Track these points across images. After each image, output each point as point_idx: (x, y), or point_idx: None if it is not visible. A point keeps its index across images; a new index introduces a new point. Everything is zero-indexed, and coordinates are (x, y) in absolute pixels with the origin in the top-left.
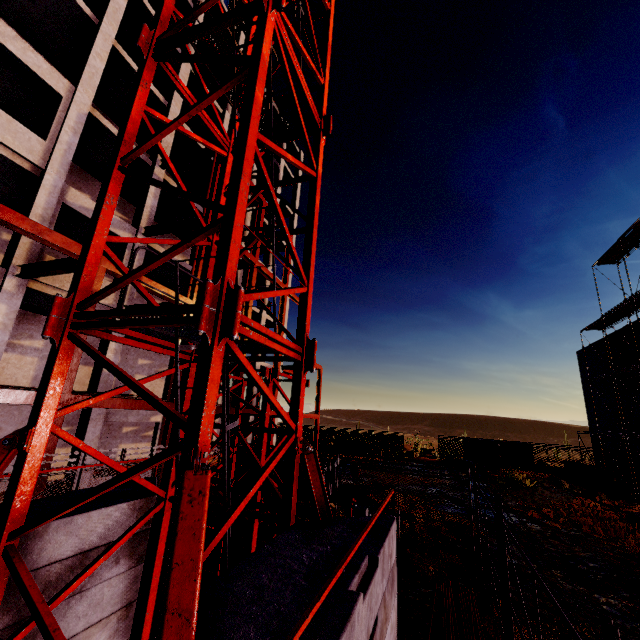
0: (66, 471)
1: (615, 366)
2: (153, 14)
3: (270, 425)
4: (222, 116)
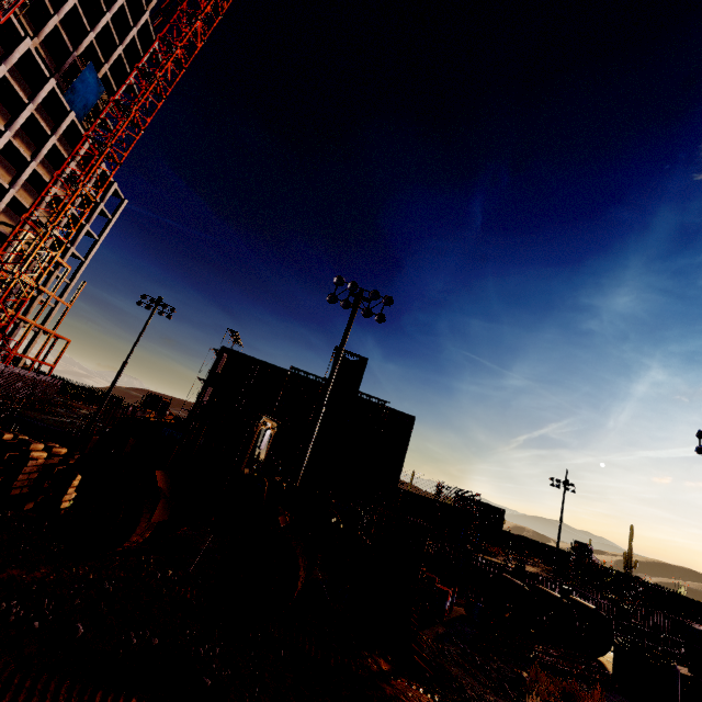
0: None
1: None
2: (18, 146)
3: (10, 358)
4: (51, 188)
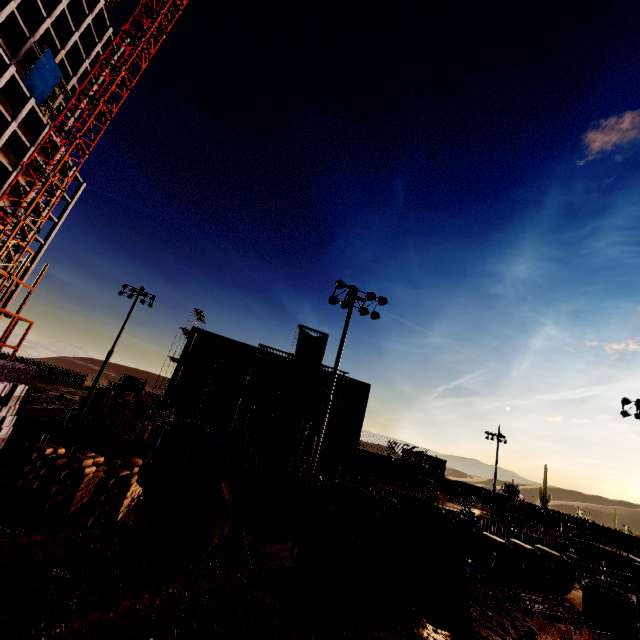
0: None
1: None
2: None
3: None
4: (11, 173)
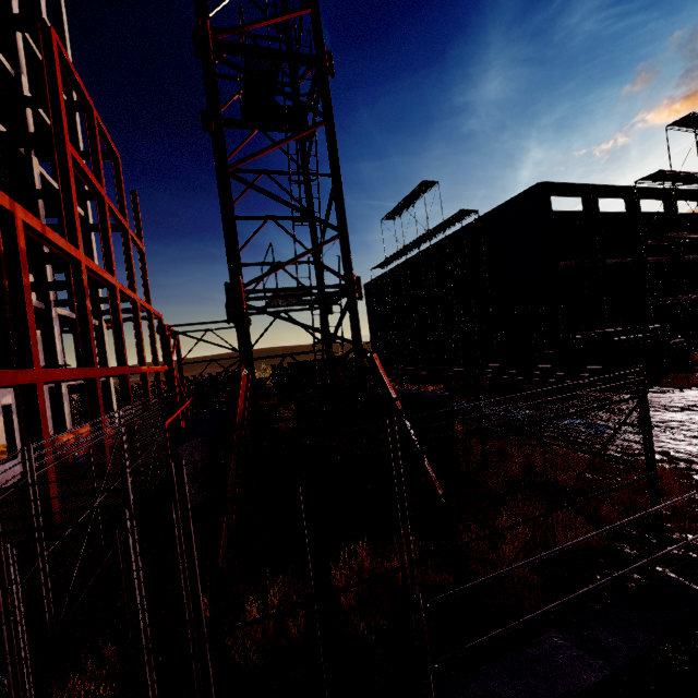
0: (118, 427)
1: (388, 294)
2: None
3: (145, 381)
4: None
